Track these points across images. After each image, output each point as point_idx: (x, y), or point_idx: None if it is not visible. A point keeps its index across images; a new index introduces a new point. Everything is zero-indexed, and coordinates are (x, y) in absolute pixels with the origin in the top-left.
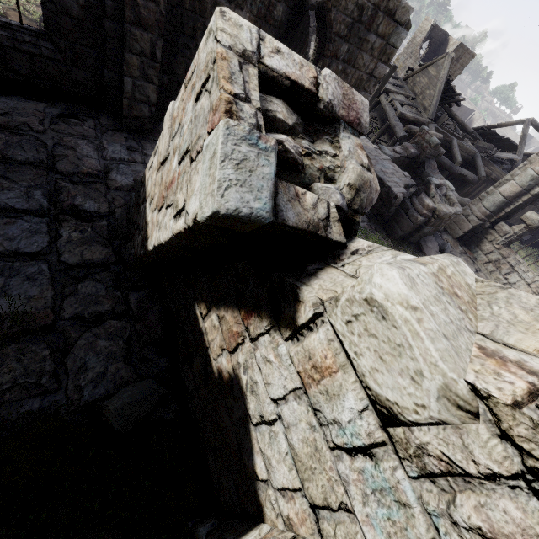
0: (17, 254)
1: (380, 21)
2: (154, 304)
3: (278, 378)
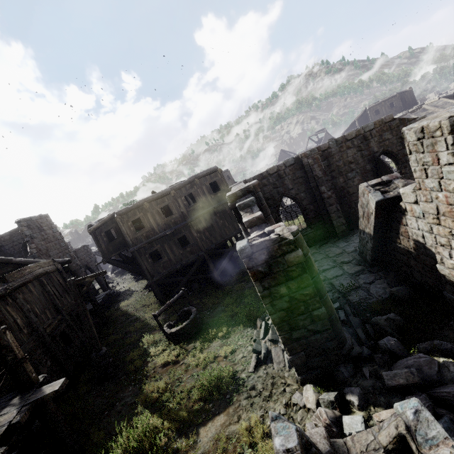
0: (337, 276)
1: None
2: (389, 272)
3: (413, 223)
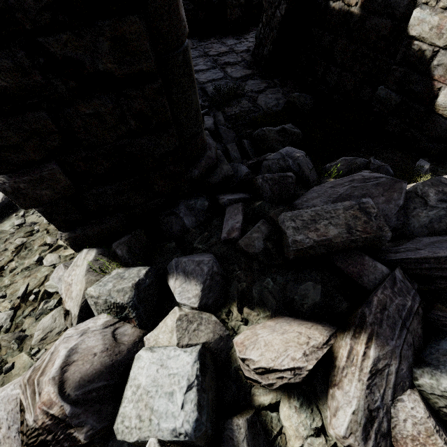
0: (214, 80)
1: None
2: (288, 80)
3: None
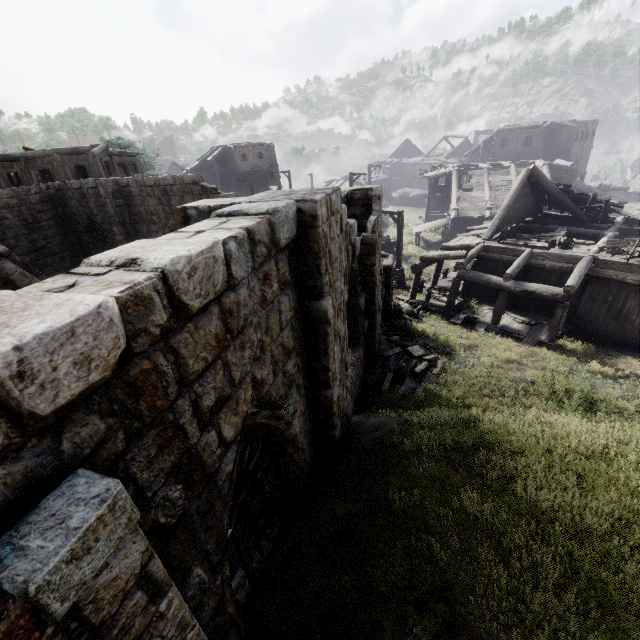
0: None
1: None
2: None
3: None
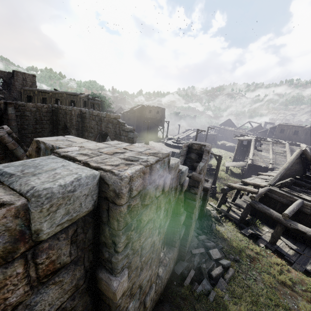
0: None
1: (122, 133)
2: None
3: None
